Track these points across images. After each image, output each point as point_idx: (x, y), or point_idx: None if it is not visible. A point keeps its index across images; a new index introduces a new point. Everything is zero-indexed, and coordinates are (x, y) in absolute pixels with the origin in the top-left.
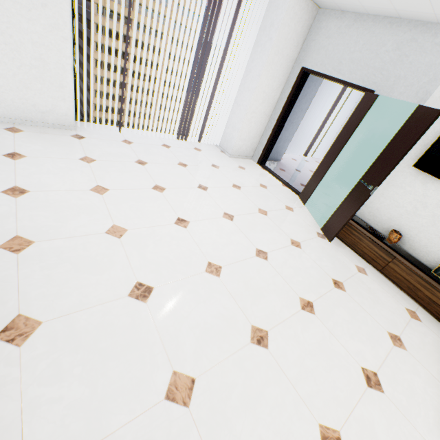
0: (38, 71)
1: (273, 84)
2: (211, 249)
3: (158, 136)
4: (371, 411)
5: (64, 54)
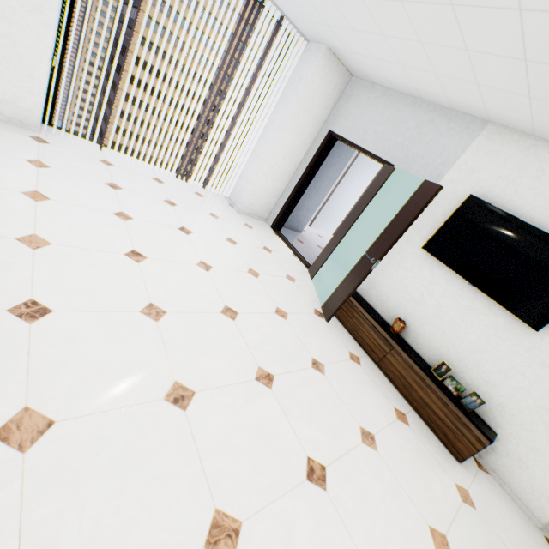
0: (4, 50)
1: (298, 141)
2: (162, 291)
3: (153, 169)
4: (299, 507)
5: (43, 41)
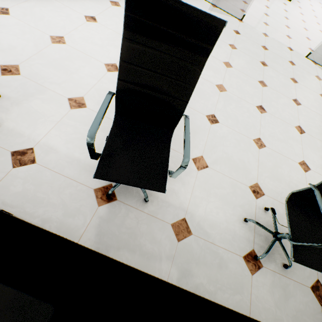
0: None
1: None
2: None
3: None
4: None
5: None
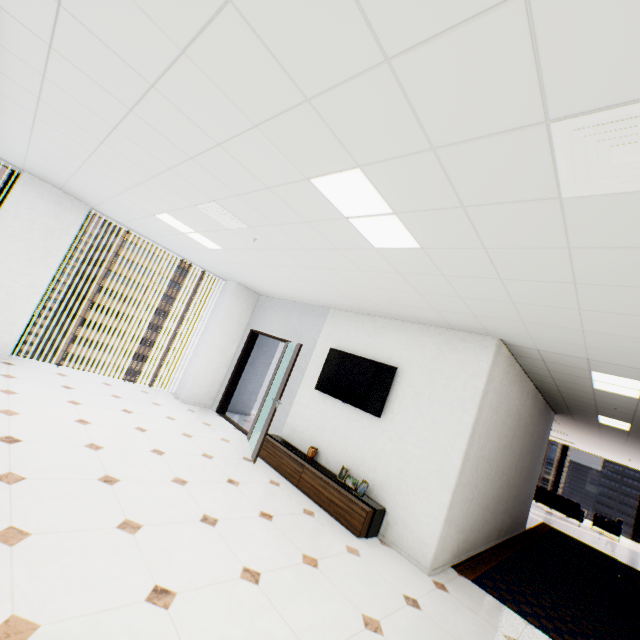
0: (0, 310)
1: (229, 339)
2: (102, 438)
3: (103, 377)
4: (189, 528)
5: (31, 302)
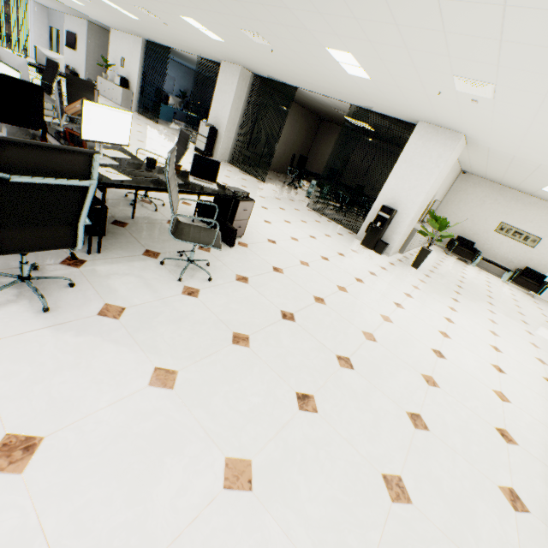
0: None
1: (43, 32)
2: None
3: None
4: None
5: None
